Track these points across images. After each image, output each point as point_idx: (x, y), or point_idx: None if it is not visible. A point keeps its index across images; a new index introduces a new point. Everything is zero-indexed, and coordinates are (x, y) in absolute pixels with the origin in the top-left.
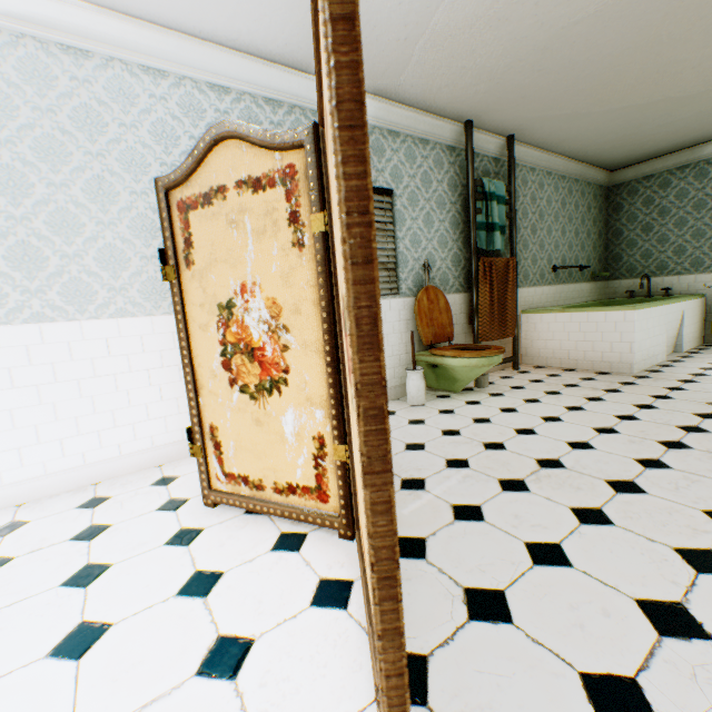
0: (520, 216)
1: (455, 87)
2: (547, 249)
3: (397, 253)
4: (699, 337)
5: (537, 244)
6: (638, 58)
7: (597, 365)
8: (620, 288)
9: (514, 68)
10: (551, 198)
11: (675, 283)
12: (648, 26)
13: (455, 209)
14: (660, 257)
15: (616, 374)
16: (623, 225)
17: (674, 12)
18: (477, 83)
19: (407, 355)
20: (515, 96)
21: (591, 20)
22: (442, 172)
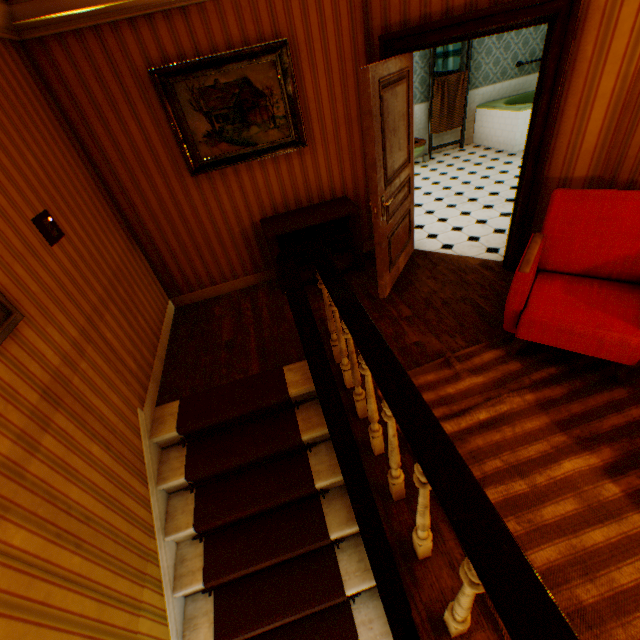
0: None
1: None
2: (514, 49)
3: None
4: None
5: (502, 48)
6: None
7: (501, 147)
8: None
9: None
10: None
11: None
12: None
13: None
14: None
15: (504, 153)
16: None
17: None
18: None
19: None
20: None
21: None
22: None
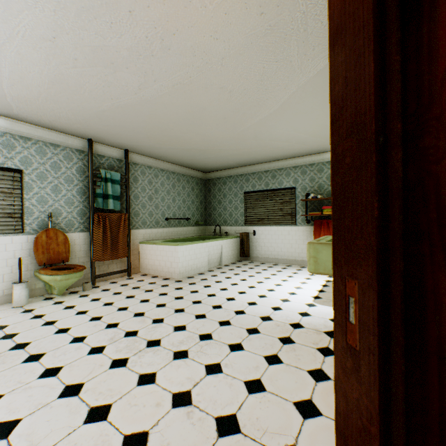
0: (140, 190)
1: (61, 122)
2: (162, 208)
3: (24, 207)
4: (237, 257)
5: (154, 205)
6: (157, 131)
7: (168, 274)
8: (212, 230)
9: (90, 121)
10: (165, 182)
11: (230, 229)
12: (145, 120)
13: (83, 184)
14: (225, 216)
15: (172, 279)
16: (212, 199)
17: (152, 118)
18: (75, 124)
19: (29, 271)
20: (107, 133)
21: (111, 112)
22: (72, 163)
